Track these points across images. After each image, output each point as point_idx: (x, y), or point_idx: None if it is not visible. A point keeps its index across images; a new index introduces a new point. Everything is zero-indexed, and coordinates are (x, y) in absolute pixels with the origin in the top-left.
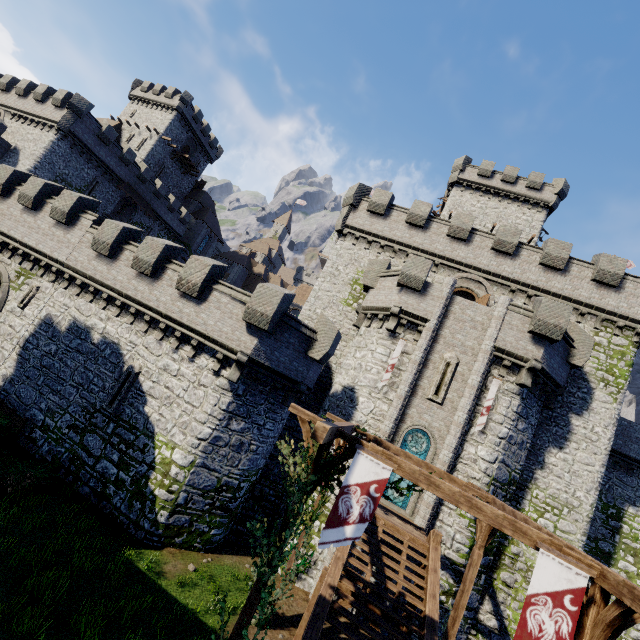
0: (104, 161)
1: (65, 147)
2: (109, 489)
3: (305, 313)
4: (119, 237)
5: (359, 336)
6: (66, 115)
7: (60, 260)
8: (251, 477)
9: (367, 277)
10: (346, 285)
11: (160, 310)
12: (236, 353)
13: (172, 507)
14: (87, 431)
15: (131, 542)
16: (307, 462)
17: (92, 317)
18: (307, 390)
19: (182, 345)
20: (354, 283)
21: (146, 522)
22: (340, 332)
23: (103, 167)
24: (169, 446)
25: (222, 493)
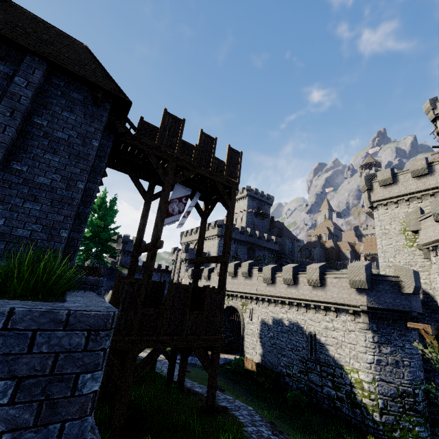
0: (235, 238)
1: (222, 242)
2: (337, 403)
3: (382, 265)
4: (271, 273)
5: (433, 264)
6: (218, 230)
7: (255, 293)
8: (419, 386)
9: (410, 225)
10: (399, 235)
11: (307, 299)
12: (358, 307)
13: (378, 410)
14: (308, 372)
15: (368, 434)
16: (435, 349)
17: (279, 313)
18: (419, 315)
19: (327, 312)
20: (404, 231)
21: (369, 421)
22: (417, 266)
23: (236, 241)
24: (354, 371)
25: (405, 398)
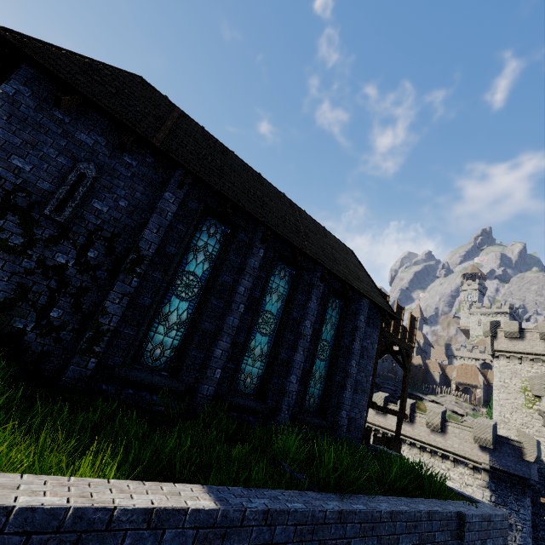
0: None
1: None
2: None
3: (497, 418)
4: (384, 402)
5: None
6: None
7: None
8: None
9: (533, 389)
10: (518, 393)
11: (423, 441)
12: (480, 463)
13: None
14: None
15: None
16: None
17: None
18: (534, 482)
19: (444, 460)
20: (524, 390)
21: None
22: (534, 430)
23: None
24: None
25: None
